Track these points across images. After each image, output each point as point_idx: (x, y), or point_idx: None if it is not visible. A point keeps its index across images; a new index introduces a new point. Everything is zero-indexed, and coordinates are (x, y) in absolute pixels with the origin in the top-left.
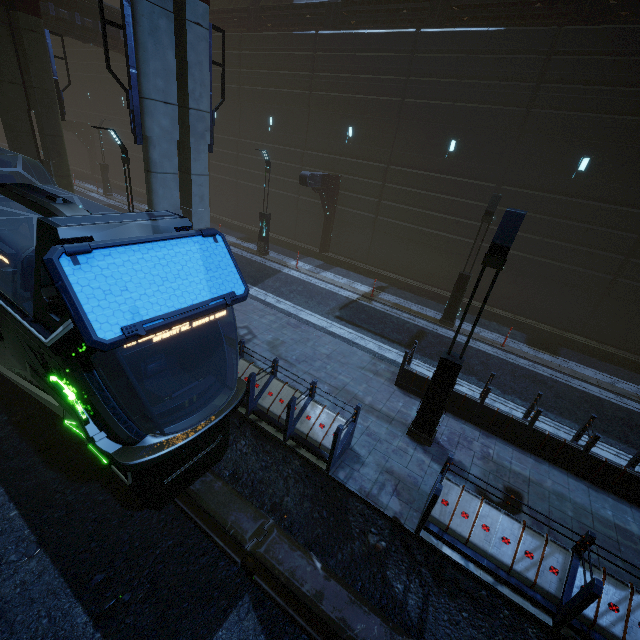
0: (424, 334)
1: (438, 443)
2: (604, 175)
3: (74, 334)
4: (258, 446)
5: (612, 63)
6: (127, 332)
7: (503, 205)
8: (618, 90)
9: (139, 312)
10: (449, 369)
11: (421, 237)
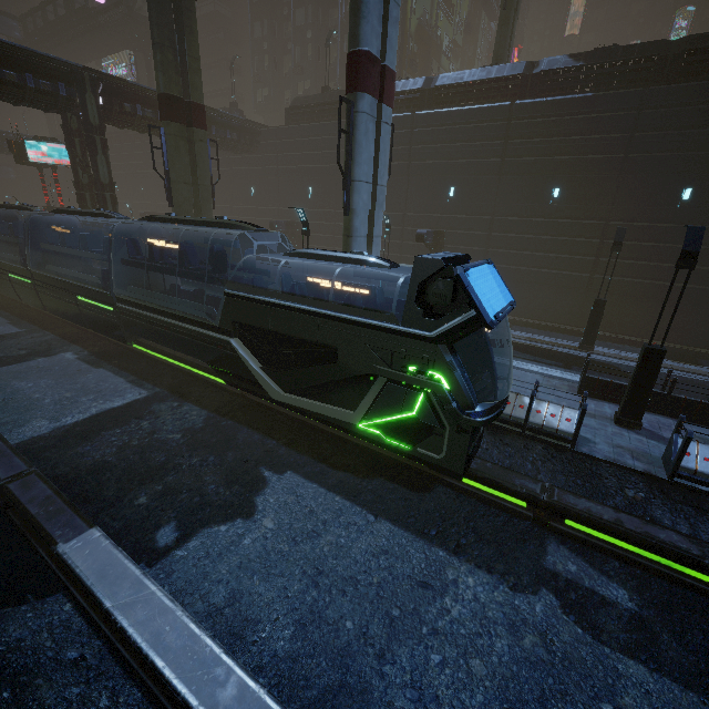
0: (572, 358)
1: (644, 428)
2: (708, 202)
3: (472, 320)
4: (497, 441)
5: (698, 111)
6: (497, 318)
7: (613, 239)
8: (708, 131)
9: (492, 308)
10: (654, 356)
11: (533, 277)
